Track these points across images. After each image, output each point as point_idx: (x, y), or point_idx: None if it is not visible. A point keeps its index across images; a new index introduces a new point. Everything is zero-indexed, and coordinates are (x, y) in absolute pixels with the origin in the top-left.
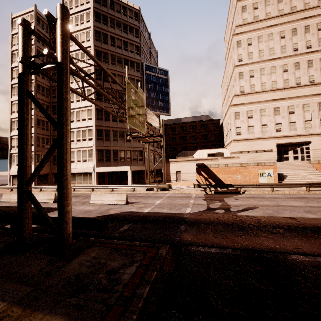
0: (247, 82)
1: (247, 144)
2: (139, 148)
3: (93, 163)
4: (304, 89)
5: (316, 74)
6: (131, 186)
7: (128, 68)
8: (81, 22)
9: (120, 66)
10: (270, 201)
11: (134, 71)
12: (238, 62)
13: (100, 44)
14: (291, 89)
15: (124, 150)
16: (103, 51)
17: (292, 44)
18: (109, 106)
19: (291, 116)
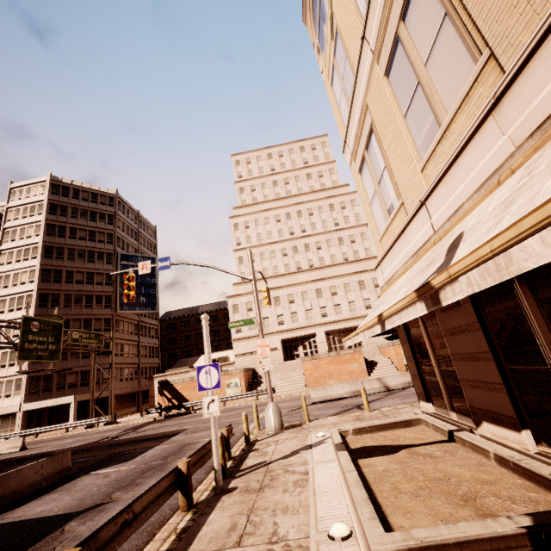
0: (247, 267)
1: (249, 343)
2: (104, 364)
3: (20, 398)
4: (303, 274)
5: (314, 258)
6: (63, 426)
7: (93, 261)
8: (31, 215)
9: (81, 261)
10: (184, 420)
11: (103, 264)
12: (237, 246)
13: (53, 239)
14: (290, 274)
15: (77, 371)
16: (57, 246)
17: (288, 228)
18: (58, 313)
19: (291, 305)
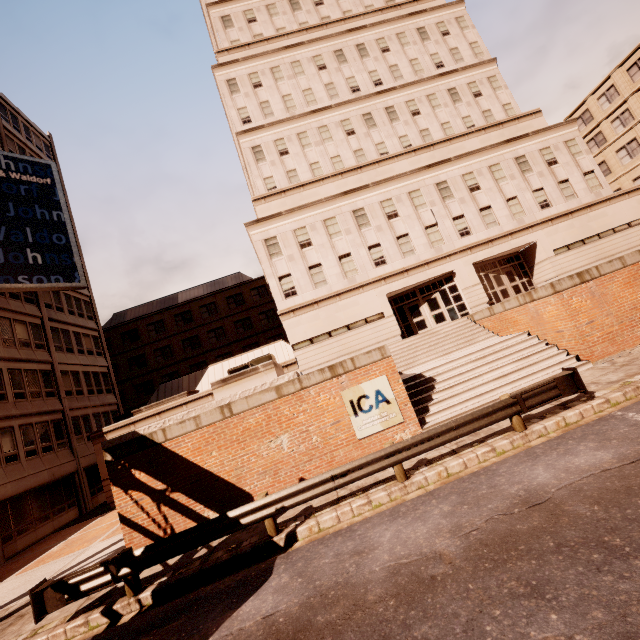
0: (276, 165)
1: (320, 315)
2: None
3: None
4: (399, 163)
5: (410, 133)
6: None
7: None
8: None
9: None
10: None
11: None
12: (243, 125)
13: None
14: (373, 166)
15: None
16: None
17: (344, 79)
18: None
19: (393, 222)
